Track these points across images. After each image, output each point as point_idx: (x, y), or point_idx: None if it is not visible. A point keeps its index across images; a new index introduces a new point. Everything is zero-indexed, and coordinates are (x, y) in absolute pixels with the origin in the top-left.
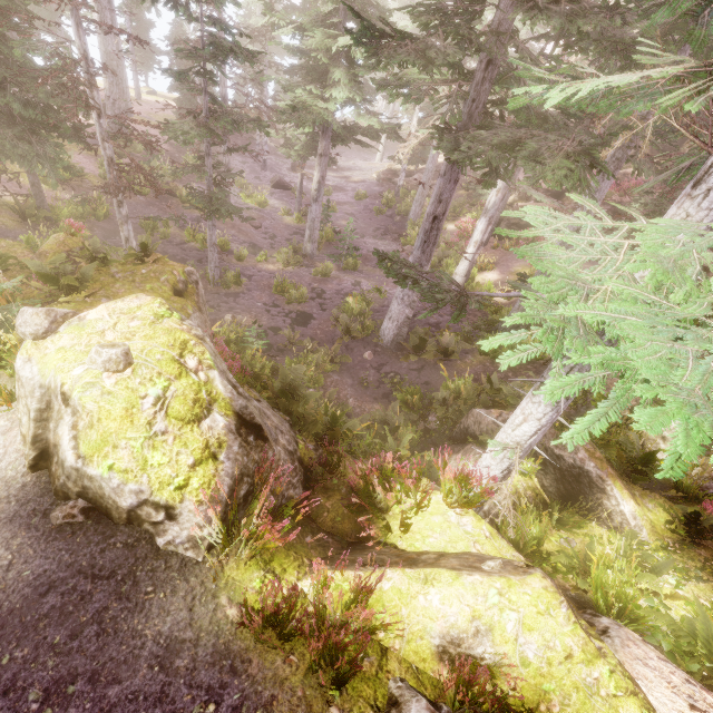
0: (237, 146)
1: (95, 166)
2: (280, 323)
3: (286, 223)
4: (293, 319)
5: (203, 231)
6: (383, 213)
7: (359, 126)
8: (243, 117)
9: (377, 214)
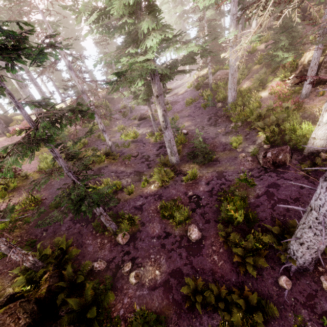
0: (102, 116)
1: (39, 162)
2: (177, 260)
3: (152, 142)
4: (186, 247)
5: (102, 179)
6: (208, 105)
7: (176, 60)
8: (63, 111)
9: (204, 108)
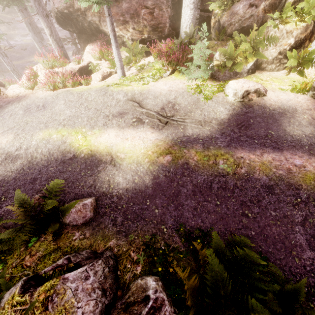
0: None
1: None
2: None
3: None
4: None
5: None
6: None
7: None
8: None
9: None
